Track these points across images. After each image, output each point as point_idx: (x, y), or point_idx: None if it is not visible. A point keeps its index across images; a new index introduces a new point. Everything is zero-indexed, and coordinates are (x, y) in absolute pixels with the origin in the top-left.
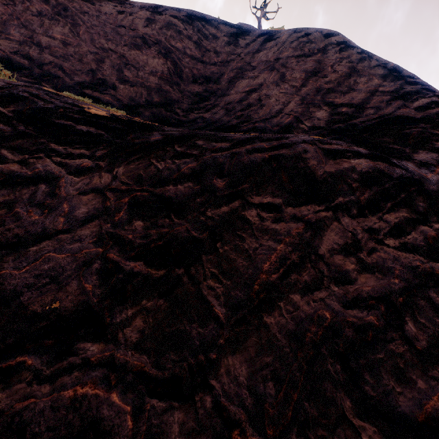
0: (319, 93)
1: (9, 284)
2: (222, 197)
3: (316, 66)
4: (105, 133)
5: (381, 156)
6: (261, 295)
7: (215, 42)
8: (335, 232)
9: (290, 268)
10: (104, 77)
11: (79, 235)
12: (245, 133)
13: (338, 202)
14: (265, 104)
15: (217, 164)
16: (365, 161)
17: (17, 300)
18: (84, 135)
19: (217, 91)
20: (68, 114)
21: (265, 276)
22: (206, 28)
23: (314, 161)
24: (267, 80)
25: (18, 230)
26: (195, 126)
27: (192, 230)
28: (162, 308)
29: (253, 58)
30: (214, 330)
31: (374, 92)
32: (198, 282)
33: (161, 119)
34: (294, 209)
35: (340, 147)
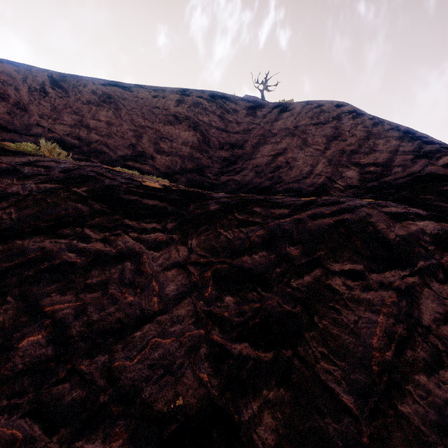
0: (344, 155)
1: (126, 378)
2: (301, 265)
3: (334, 132)
4: (169, 205)
5: (440, 216)
6: (384, 377)
7: (235, 114)
8: (431, 300)
9: (401, 343)
10: (143, 150)
11: (177, 316)
12: (283, 194)
13: (420, 267)
14: (294, 166)
15: (284, 231)
16: (430, 223)
17: (139, 398)
18: (152, 209)
19: (243, 155)
20: (132, 189)
21: (379, 354)
22: (226, 104)
23: (382, 226)
24: (291, 145)
25: (119, 313)
26: (229, 188)
27: (283, 303)
28: (286, 399)
29: (272, 126)
30: (351, 425)
31: (396, 151)
32: (311, 364)
33: (196, 183)
34: (378, 276)
35: (399, 209)
